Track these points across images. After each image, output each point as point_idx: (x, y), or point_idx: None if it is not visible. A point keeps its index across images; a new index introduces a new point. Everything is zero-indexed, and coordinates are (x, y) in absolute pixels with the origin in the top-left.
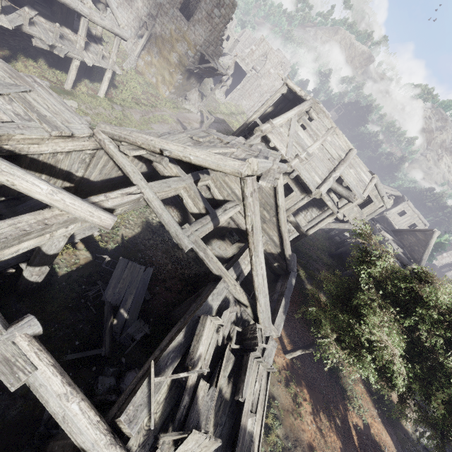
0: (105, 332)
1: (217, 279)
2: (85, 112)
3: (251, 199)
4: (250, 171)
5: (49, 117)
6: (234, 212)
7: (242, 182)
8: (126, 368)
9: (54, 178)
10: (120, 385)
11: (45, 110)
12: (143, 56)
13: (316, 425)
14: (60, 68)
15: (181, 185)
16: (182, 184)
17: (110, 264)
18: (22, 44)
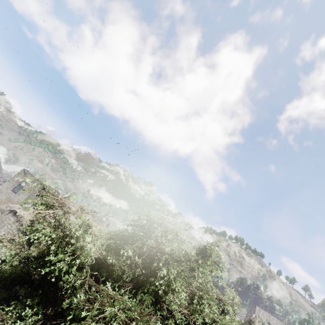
0: None
1: None
2: None
3: None
4: None
5: None
6: None
7: None
8: None
9: None
10: None
11: None
12: None
13: None
14: None
15: None
16: None
17: None
18: None
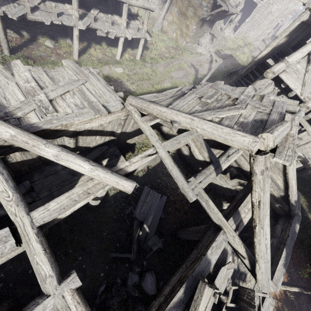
0: (133, 243)
1: (217, 226)
2: (128, 74)
3: (260, 177)
4: (262, 147)
5: (94, 102)
6: (237, 156)
7: (252, 159)
8: (146, 268)
9: (104, 136)
10: (141, 283)
11: (93, 96)
12: (166, 18)
13: None
14: (114, 45)
15: (189, 139)
16: (190, 138)
17: (139, 190)
18: (93, 36)
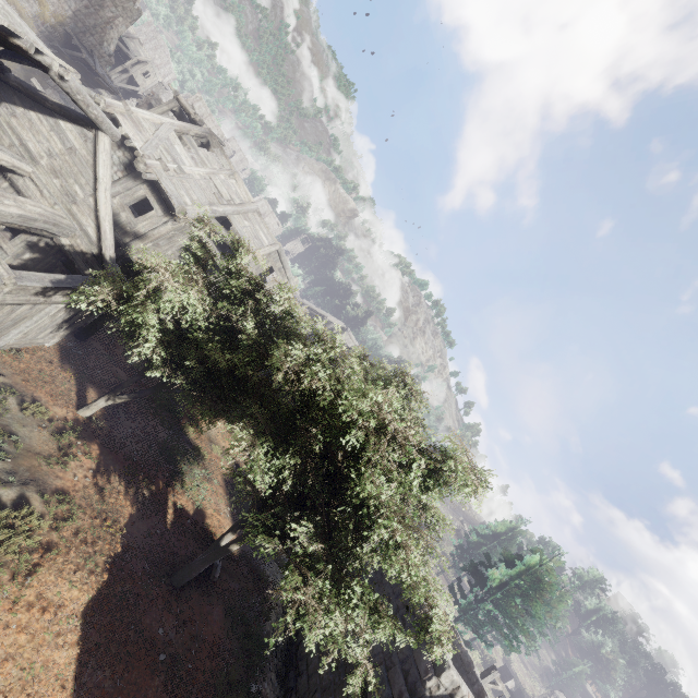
0: None
1: None
2: None
3: None
4: None
5: None
6: (13, 161)
7: None
8: None
9: None
10: None
11: None
12: None
13: (95, 483)
14: None
15: None
16: None
17: None
18: None
